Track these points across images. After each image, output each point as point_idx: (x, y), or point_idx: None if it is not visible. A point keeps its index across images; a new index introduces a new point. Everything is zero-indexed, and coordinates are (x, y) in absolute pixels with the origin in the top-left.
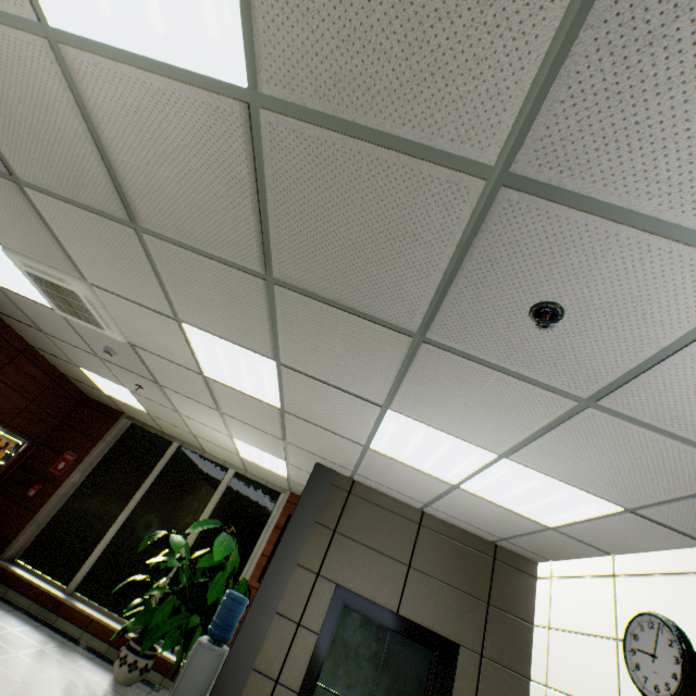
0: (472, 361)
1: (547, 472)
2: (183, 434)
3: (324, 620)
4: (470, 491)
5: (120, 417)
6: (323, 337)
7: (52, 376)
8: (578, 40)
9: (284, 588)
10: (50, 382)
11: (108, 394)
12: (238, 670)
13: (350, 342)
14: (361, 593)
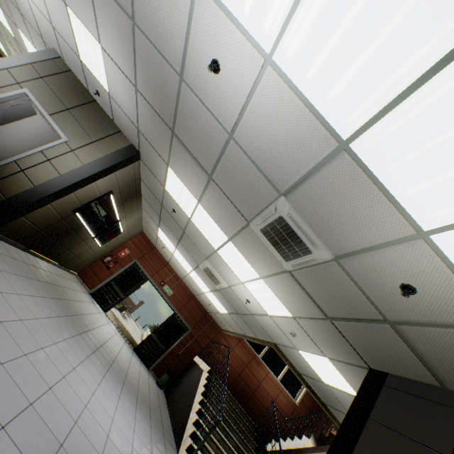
0: None
1: None
2: None
3: None
4: None
5: None
6: None
7: None
8: None
9: None
10: None
11: None
12: None
13: None
14: None
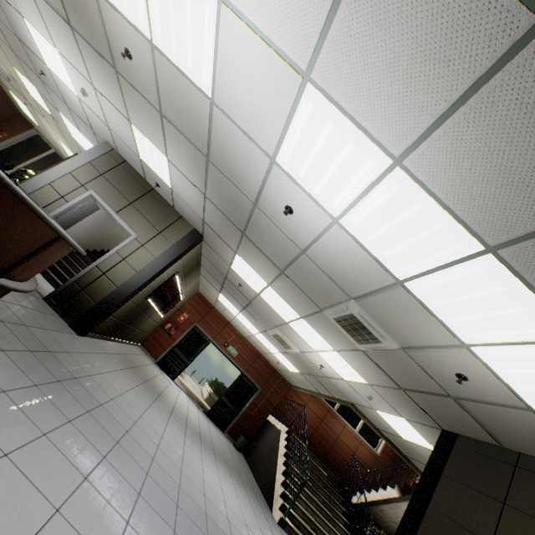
0: (51, 89)
1: (89, 141)
2: (53, 143)
3: None
4: None
5: (33, 128)
6: (34, 78)
7: (2, 94)
8: (8, 19)
9: None
10: (1, 96)
11: (24, 111)
12: None
13: (37, 80)
14: None
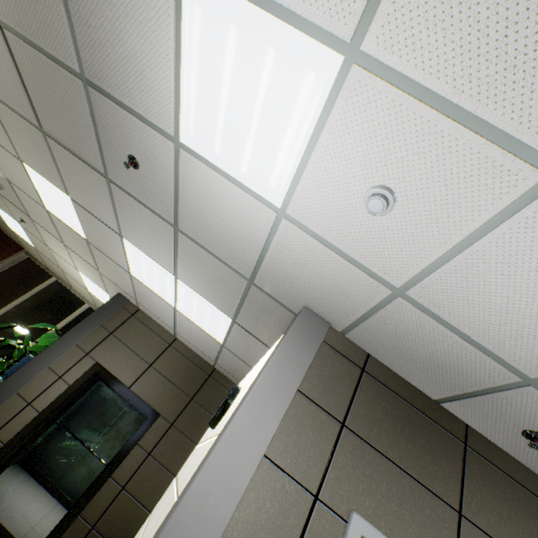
0: (131, 197)
1: (195, 289)
2: (57, 270)
3: (78, 379)
4: (182, 312)
5: (20, 250)
6: (78, 177)
7: None
8: (73, 21)
9: (60, 355)
10: None
11: (12, 229)
12: (7, 390)
13: (88, 181)
14: (111, 371)
